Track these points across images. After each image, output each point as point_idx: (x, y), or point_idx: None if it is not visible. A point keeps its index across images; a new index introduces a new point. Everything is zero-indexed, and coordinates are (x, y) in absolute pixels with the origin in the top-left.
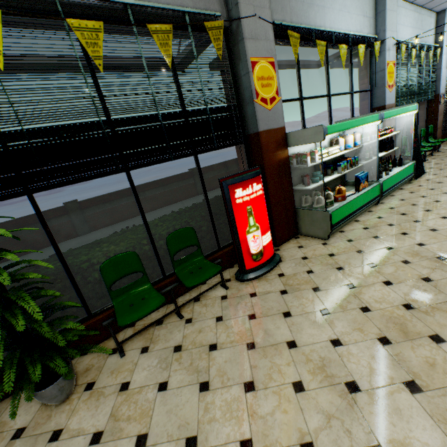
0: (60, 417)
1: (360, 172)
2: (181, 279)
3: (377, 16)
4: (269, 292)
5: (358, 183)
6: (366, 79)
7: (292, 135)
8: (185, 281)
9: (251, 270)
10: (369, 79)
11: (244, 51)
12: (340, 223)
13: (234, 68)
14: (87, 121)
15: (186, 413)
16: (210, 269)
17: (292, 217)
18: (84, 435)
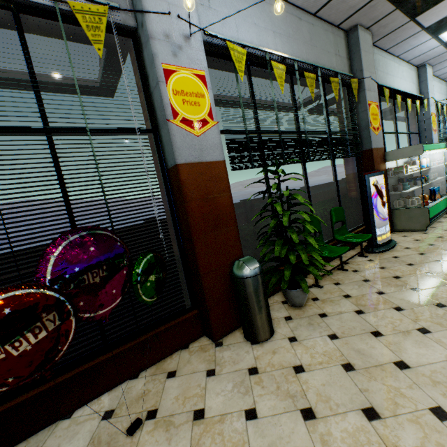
0: (312, 310)
1: (431, 187)
2: (345, 240)
3: (420, 83)
4: (408, 255)
5: (434, 194)
6: (414, 126)
7: (390, 153)
8: (350, 240)
9: (381, 245)
10: (416, 125)
11: (364, 97)
12: (432, 219)
13: (352, 108)
14: (300, 128)
15: (417, 298)
16: (362, 235)
17: (389, 216)
18: (347, 312)
